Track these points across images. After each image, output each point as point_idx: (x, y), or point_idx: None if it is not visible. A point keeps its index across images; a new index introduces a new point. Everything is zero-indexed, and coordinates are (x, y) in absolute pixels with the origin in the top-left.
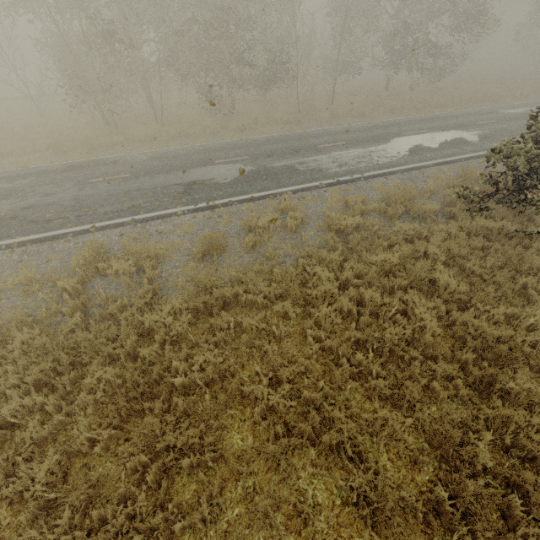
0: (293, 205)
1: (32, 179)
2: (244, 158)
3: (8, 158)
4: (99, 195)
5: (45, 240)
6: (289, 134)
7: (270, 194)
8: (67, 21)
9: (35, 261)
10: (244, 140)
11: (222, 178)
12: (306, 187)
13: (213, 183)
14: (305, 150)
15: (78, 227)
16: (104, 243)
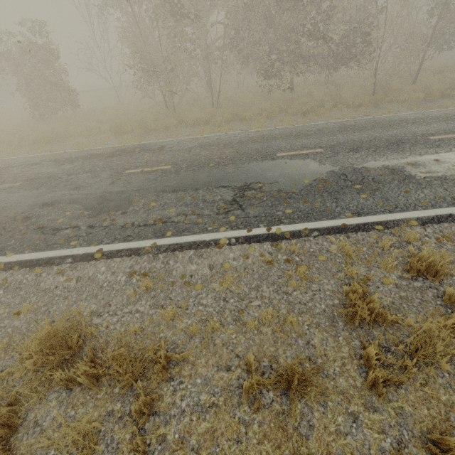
0: (442, 261)
1: (76, 164)
2: (316, 151)
3: (77, 138)
4: (127, 194)
5: (37, 265)
6: (371, 119)
7: (376, 222)
8: (140, 1)
9: (0, 310)
10: (310, 126)
11: (288, 182)
12: (446, 215)
13: (275, 189)
14: (411, 143)
15: (81, 247)
16: (102, 287)
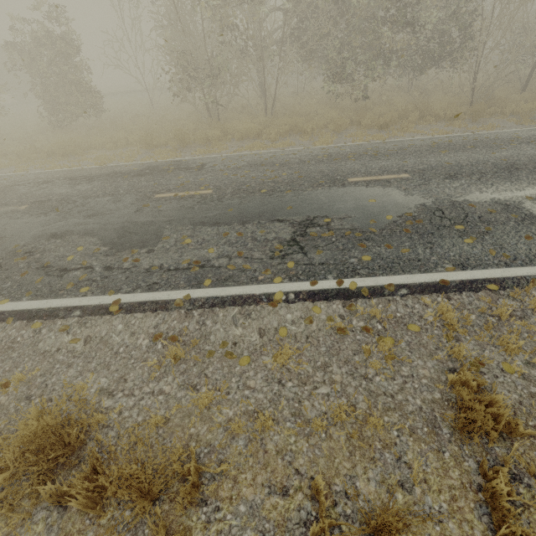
0: None
1: (96, 184)
2: (400, 176)
3: (100, 151)
4: (155, 225)
5: (37, 317)
6: (470, 136)
7: (488, 279)
8: None
9: None
10: (390, 143)
11: (365, 217)
12: None
13: (347, 227)
14: (528, 169)
15: (94, 296)
16: (118, 353)
